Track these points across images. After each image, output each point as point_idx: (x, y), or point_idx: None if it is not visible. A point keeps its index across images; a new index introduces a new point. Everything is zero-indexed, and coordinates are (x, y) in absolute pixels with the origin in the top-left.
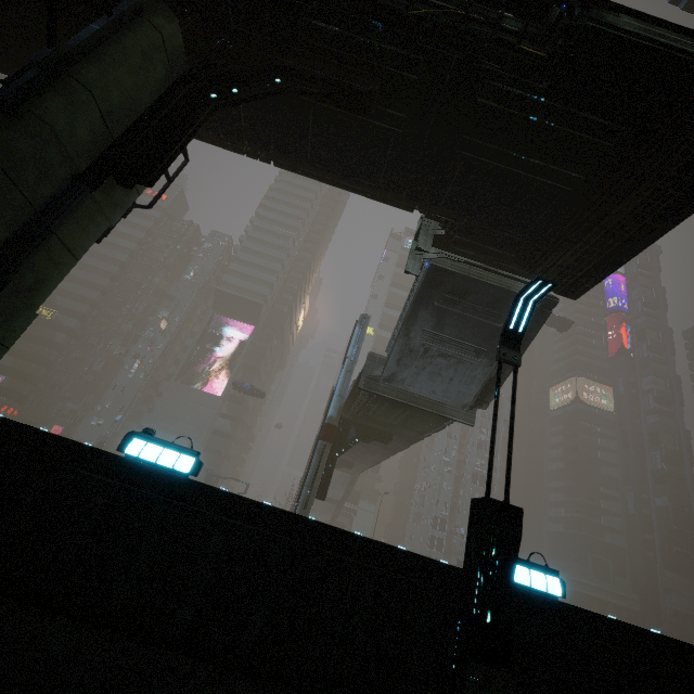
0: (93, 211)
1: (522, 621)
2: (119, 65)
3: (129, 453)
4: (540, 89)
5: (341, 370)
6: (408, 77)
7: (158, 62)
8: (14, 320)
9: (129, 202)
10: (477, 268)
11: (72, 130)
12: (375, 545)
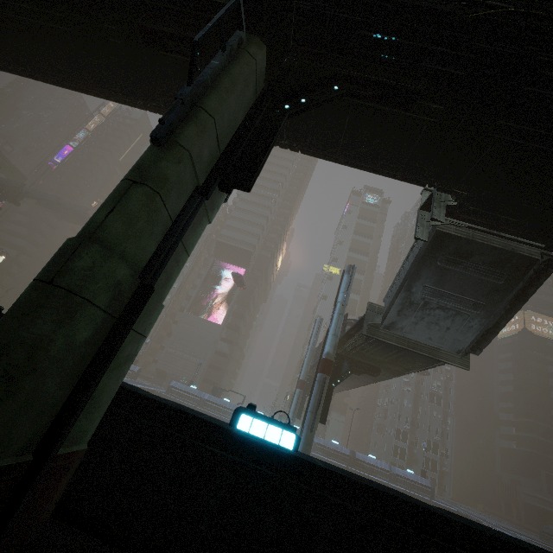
0: (201, 215)
1: None
2: (230, 92)
3: (241, 429)
4: None
5: (332, 312)
6: (453, 73)
7: (251, 84)
8: (152, 314)
9: (221, 202)
10: (480, 232)
11: (200, 152)
12: (475, 533)
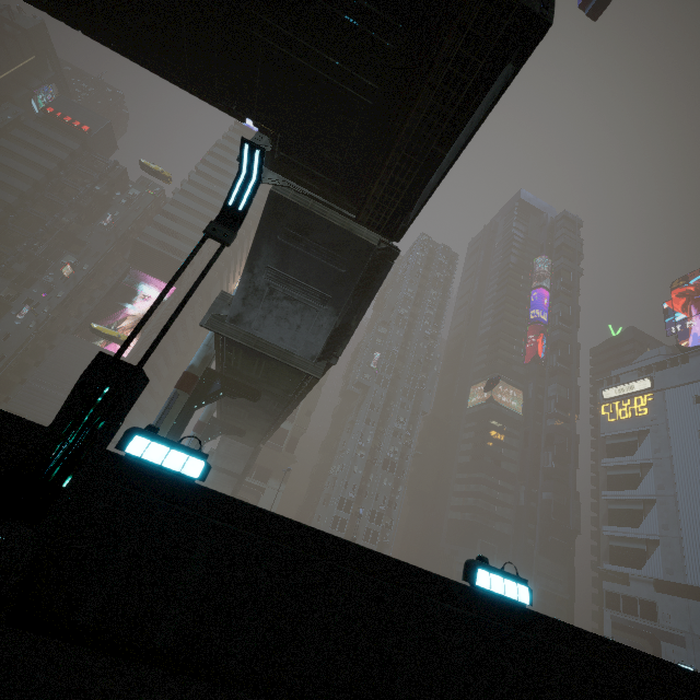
0: None
1: (126, 495)
2: None
3: None
4: None
5: None
6: None
7: None
8: None
9: None
10: (322, 205)
11: None
12: None
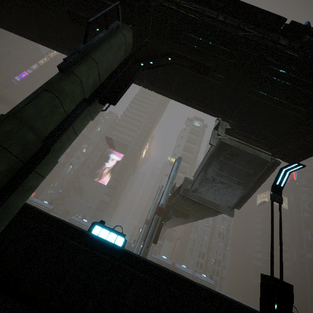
0: (87, 114)
1: None
2: (109, 51)
3: (94, 233)
4: (293, 71)
5: (167, 181)
6: (228, 61)
7: (122, 49)
8: (49, 165)
9: (100, 109)
10: (242, 144)
11: (87, 80)
12: (212, 294)
